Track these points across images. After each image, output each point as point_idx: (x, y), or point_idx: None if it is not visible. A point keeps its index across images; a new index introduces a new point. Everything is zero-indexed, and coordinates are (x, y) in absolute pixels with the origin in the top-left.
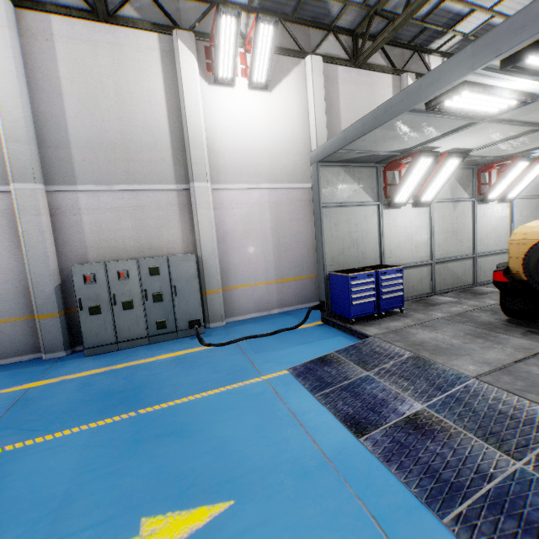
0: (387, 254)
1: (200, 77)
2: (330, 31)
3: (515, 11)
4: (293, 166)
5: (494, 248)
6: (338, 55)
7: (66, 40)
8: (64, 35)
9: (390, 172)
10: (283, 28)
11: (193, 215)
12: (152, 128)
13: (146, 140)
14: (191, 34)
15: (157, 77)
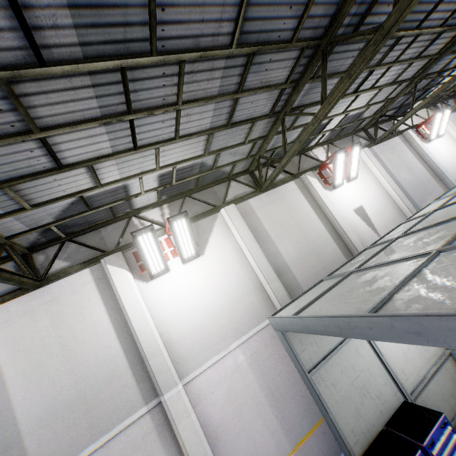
0: (402, 377)
1: (136, 281)
2: (230, 179)
3: (362, 103)
4: (252, 307)
5: None
6: (245, 191)
7: (4, 324)
8: (1, 322)
9: None
10: (192, 199)
11: (174, 431)
12: (104, 359)
13: (102, 375)
14: (117, 253)
15: (97, 306)
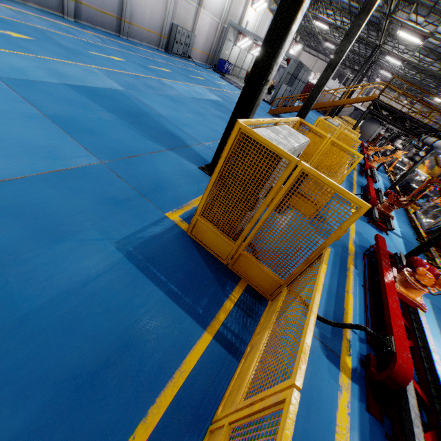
0: (229, 58)
1: None
2: None
3: None
4: (219, 13)
5: (245, 68)
6: None
7: None
8: None
9: (239, 35)
10: None
11: (196, 19)
12: None
13: None
14: None
15: None
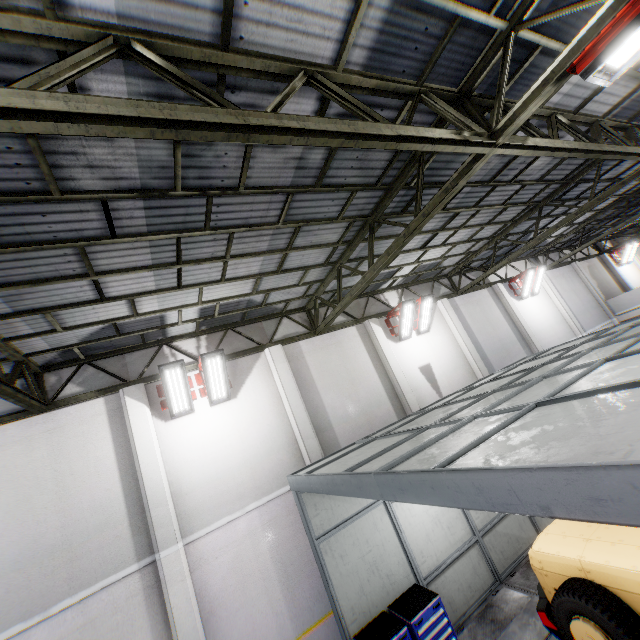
0: (419, 559)
1: (154, 419)
2: (282, 316)
3: (436, 255)
4: (280, 465)
5: None
6: (297, 331)
7: None
8: None
9: None
10: (235, 333)
11: (164, 596)
12: (101, 503)
13: (95, 521)
14: (139, 384)
15: (105, 442)
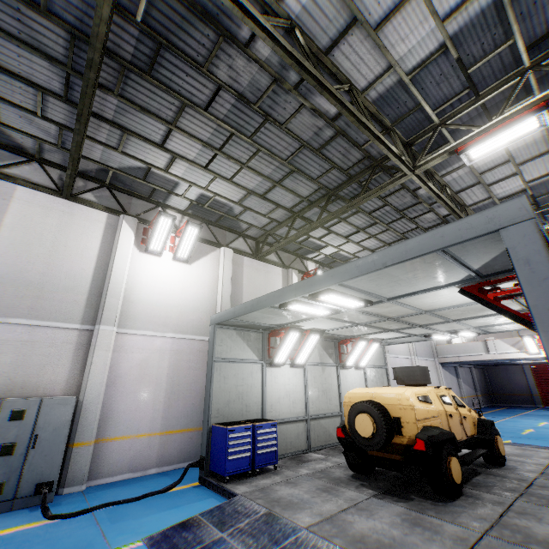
0: (269, 408)
1: (133, 246)
2: (241, 235)
3: (351, 250)
4: (199, 321)
5: None
6: (245, 250)
7: (25, 202)
8: (24, 199)
9: (273, 337)
10: (207, 227)
11: (88, 355)
12: (75, 275)
13: (66, 283)
14: (136, 219)
15: (96, 240)
